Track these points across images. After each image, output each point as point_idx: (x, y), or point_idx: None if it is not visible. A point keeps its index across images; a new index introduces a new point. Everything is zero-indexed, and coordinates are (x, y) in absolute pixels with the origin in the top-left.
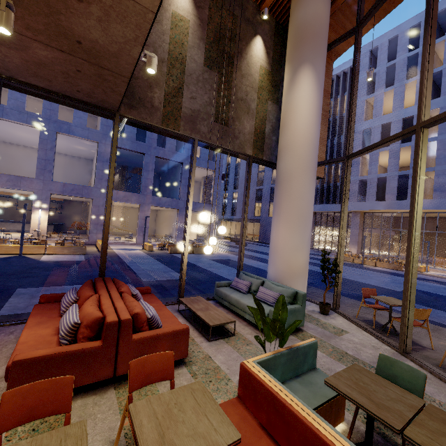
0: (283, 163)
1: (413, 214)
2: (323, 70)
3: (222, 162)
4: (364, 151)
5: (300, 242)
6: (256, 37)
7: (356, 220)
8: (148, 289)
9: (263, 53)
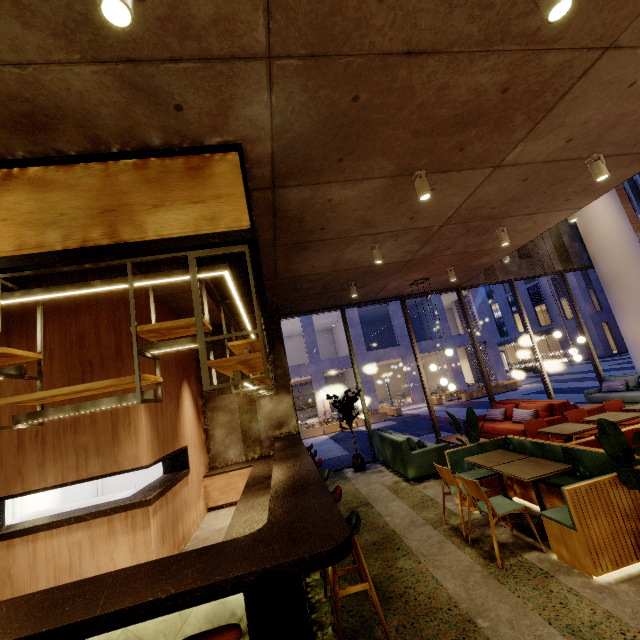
0: (604, 266)
1: None
2: None
3: None
4: None
5: None
6: None
7: None
8: None
9: None
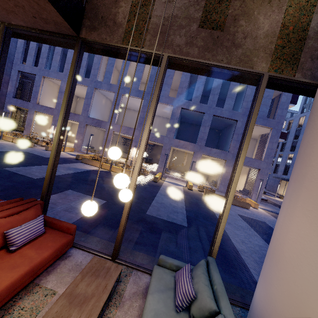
0: None
1: None
2: None
3: (283, 119)
4: None
5: None
6: None
7: None
8: (69, 228)
9: None
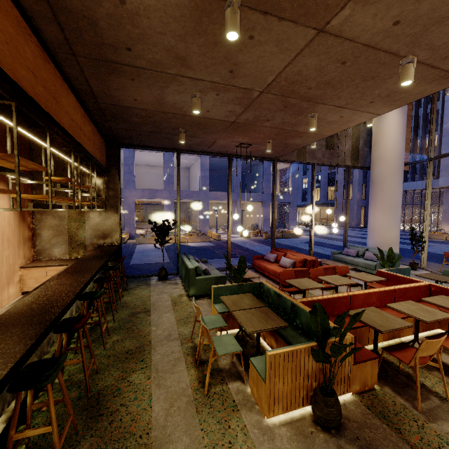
0: (377, 170)
1: None
2: None
3: None
4: (442, 157)
5: (392, 222)
6: None
7: None
8: None
9: None
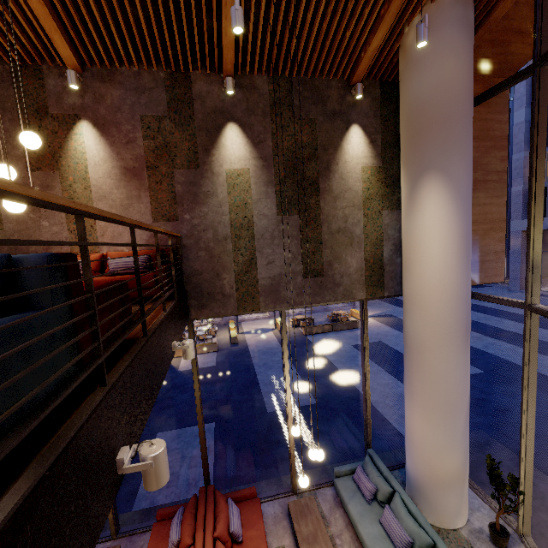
0: (410, 322)
1: None
2: (465, 171)
3: None
4: None
5: (446, 440)
6: (350, 129)
7: None
8: (252, 493)
9: (365, 145)
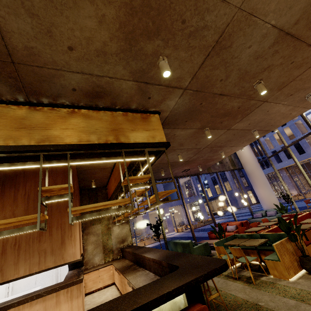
0: (247, 168)
1: (301, 170)
2: None
3: None
4: (273, 155)
5: (269, 192)
6: None
7: (284, 174)
8: None
9: None
